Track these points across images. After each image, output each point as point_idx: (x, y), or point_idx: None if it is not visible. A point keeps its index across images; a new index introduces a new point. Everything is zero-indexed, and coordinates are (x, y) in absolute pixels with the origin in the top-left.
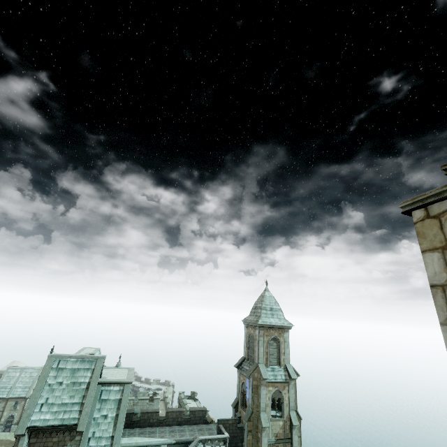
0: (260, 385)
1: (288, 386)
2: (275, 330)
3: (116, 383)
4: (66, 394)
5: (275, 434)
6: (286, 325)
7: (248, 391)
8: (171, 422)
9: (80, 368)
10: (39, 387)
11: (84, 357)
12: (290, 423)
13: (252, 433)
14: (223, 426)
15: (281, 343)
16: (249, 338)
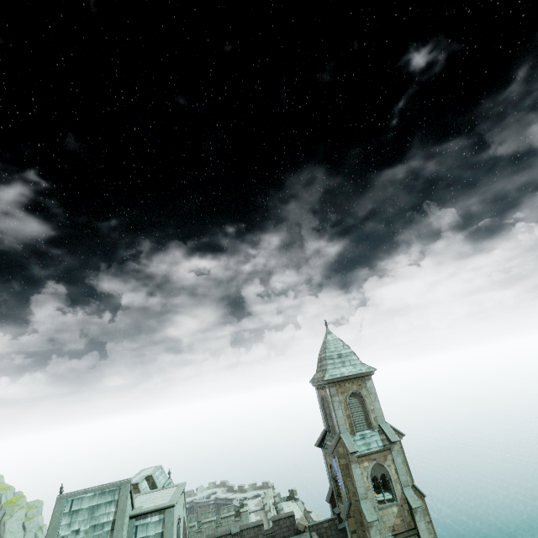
0: (349, 463)
1: (390, 454)
2: (352, 382)
3: (153, 512)
4: None
5: (391, 528)
6: (364, 372)
7: (338, 475)
8: None
9: (100, 504)
10: None
11: (103, 488)
12: (409, 506)
13: (358, 534)
14: (318, 533)
15: (366, 398)
16: (323, 402)
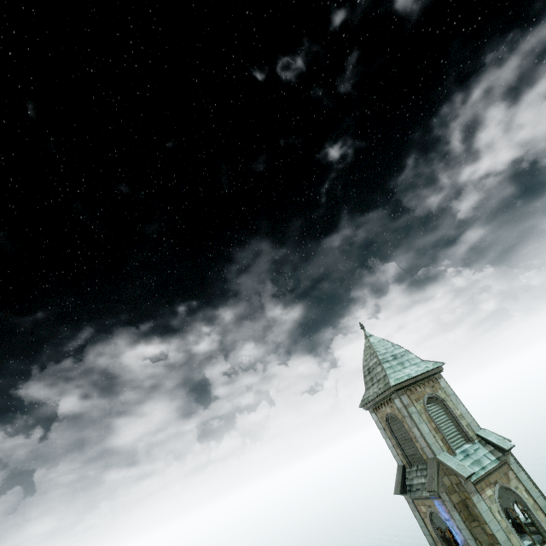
0: (467, 496)
1: (510, 470)
2: (423, 385)
3: None
4: None
5: None
6: (432, 368)
7: (453, 525)
8: None
9: None
10: None
11: None
12: None
13: None
14: None
15: (446, 401)
16: (390, 425)
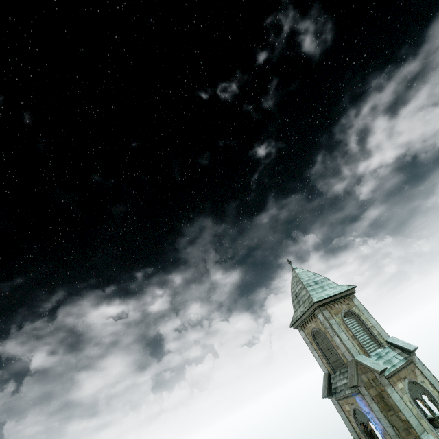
0: (382, 389)
1: (416, 368)
2: (340, 303)
3: None
4: None
5: None
6: (346, 290)
7: (373, 417)
8: None
9: None
10: None
11: None
12: None
13: None
14: None
15: (360, 315)
16: (315, 339)
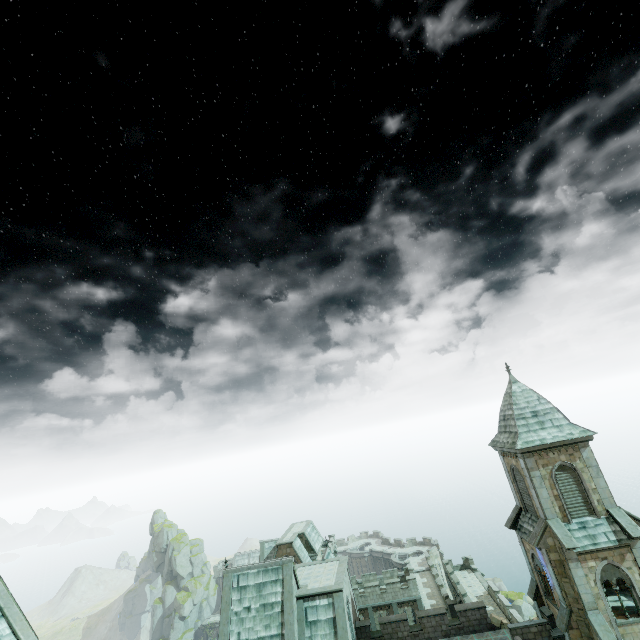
0: (565, 560)
1: (630, 553)
2: (558, 451)
3: (320, 595)
4: (259, 624)
5: None
6: (577, 437)
7: (547, 571)
8: (432, 634)
9: (266, 582)
10: (225, 619)
11: (265, 565)
12: None
13: None
14: (523, 638)
15: (582, 472)
16: (514, 473)
